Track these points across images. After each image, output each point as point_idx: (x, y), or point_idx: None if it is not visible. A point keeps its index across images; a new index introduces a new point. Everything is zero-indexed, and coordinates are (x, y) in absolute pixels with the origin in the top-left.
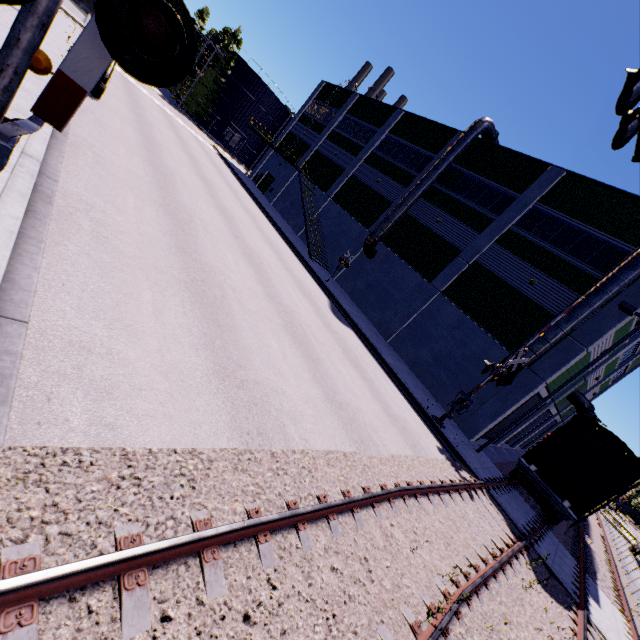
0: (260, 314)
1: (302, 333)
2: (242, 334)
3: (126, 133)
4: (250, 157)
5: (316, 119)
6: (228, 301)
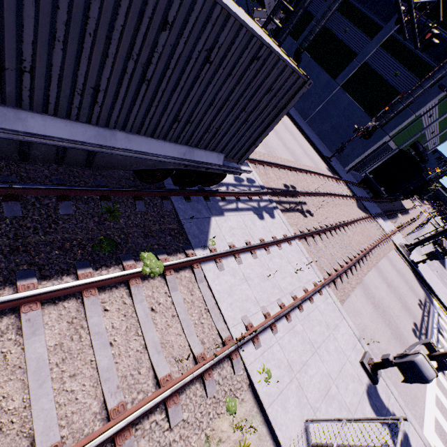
0: None
1: None
2: None
3: None
4: None
5: None
6: None
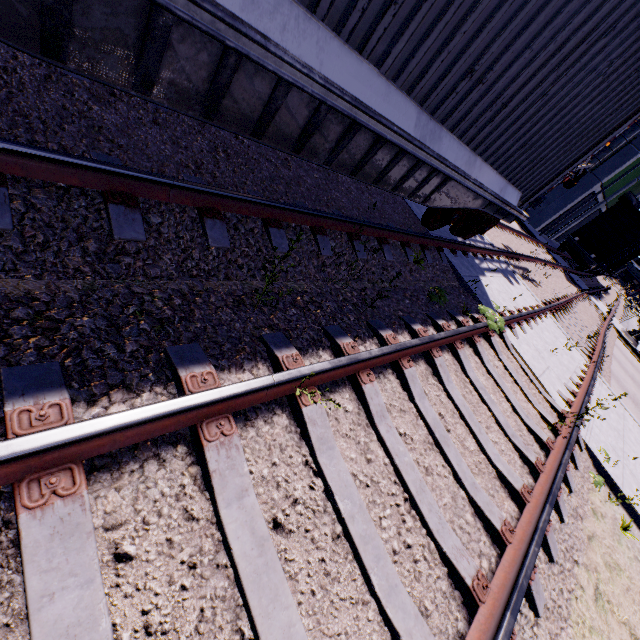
0: None
1: None
2: None
3: None
4: None
5: None
6: None
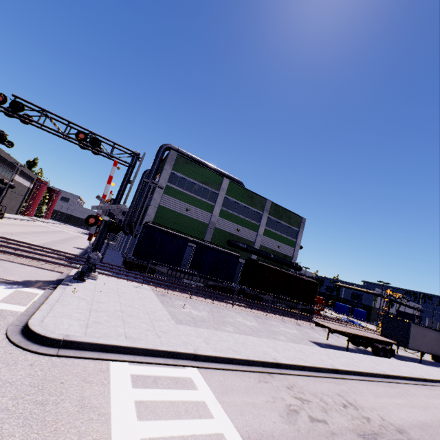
0: None
1: (14, 235)
2: None
3: None
4: None
5: None
6: None
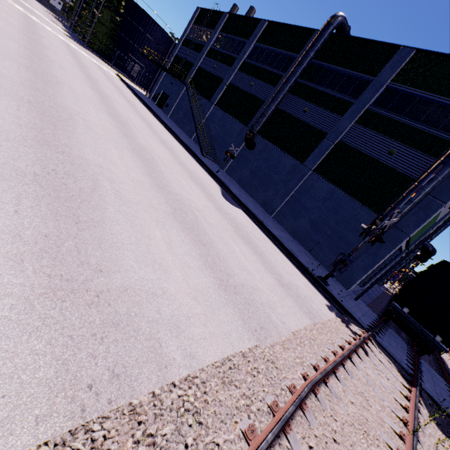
0: (143, 204)
1: (193, 218)
2: (113, 228)
3: (5, 44)
4: (150, 83)
5: (196, 41)
6: (100, 193)
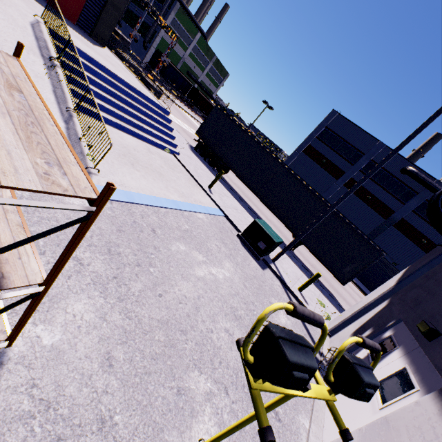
0: None
1: None
2: None
3: None
4: None
5: None
6: None
